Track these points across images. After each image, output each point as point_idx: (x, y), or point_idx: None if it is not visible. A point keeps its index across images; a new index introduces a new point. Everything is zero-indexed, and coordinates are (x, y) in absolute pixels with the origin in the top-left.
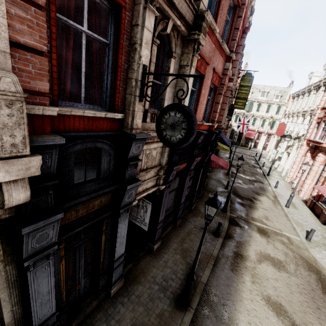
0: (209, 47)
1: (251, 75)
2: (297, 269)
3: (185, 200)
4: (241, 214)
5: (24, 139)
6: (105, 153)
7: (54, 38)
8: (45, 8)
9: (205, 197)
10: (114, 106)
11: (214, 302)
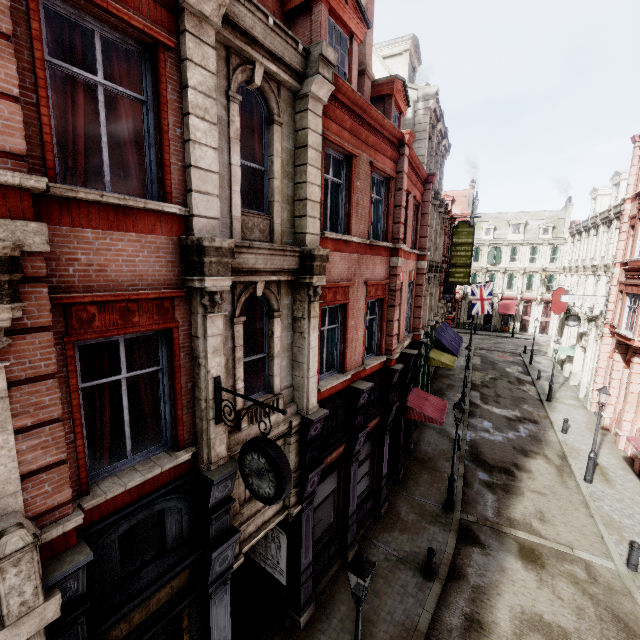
0: (345, 263)
1: (470, 225)
2: None
3: (362, 501)
4: (486, 513)
5: (36, 588)
6: (170, 511)
7: (79, 424)
8: (65, 402)
9: (410, 477)
10: (177, 444)
11: None
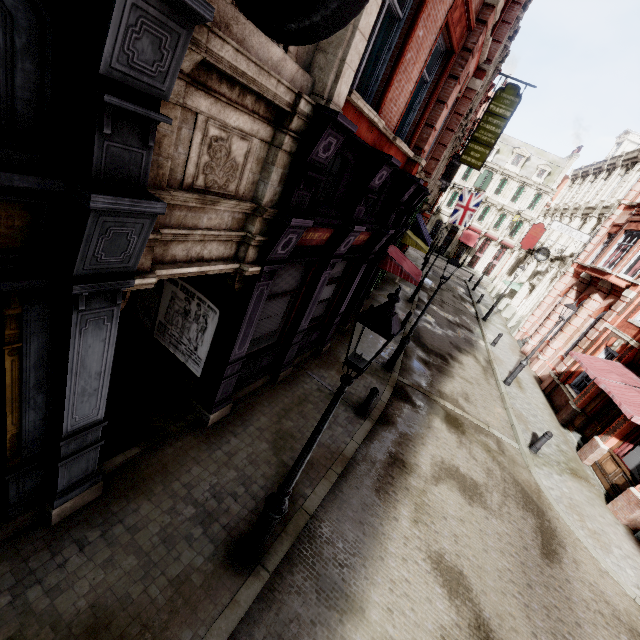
0: None
1: (518, 93)
2: (504, 504)
3: (310, 328)
4: (420, 381)
5: None
6: None
7: None
8: None
9: (355, 334)
10: None
11: (322, 558)
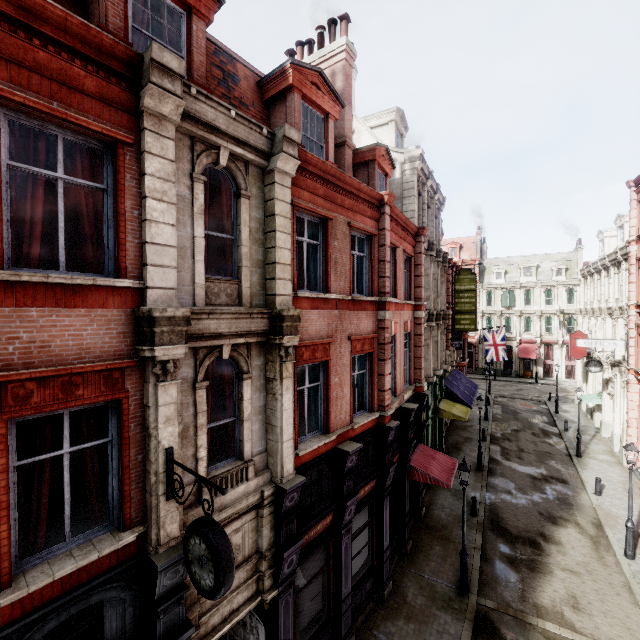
0: (324, 320)
1: (471, 272)
2: None
3: (360, 580)
4: (508, 597)
5: None
6: (111, 603)
7: (6, 507)
8: None
9: (420, 550)
10: (123, 523)
11: None
